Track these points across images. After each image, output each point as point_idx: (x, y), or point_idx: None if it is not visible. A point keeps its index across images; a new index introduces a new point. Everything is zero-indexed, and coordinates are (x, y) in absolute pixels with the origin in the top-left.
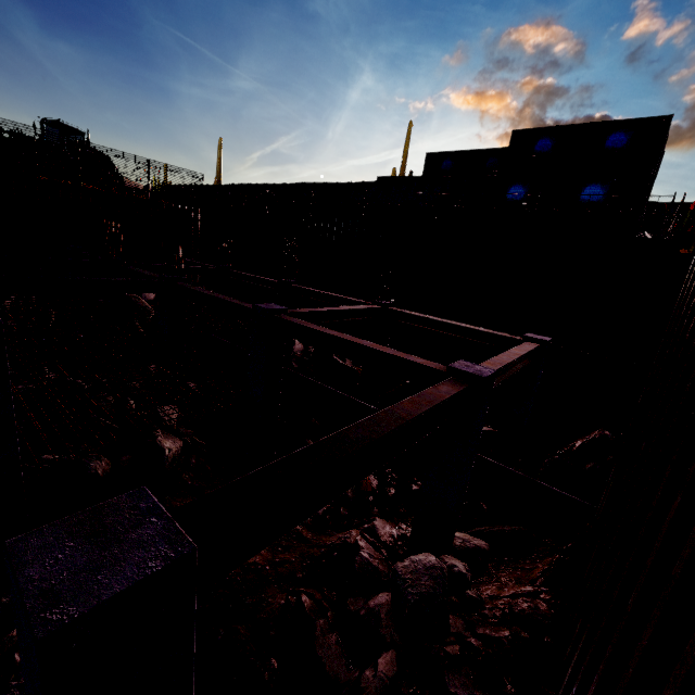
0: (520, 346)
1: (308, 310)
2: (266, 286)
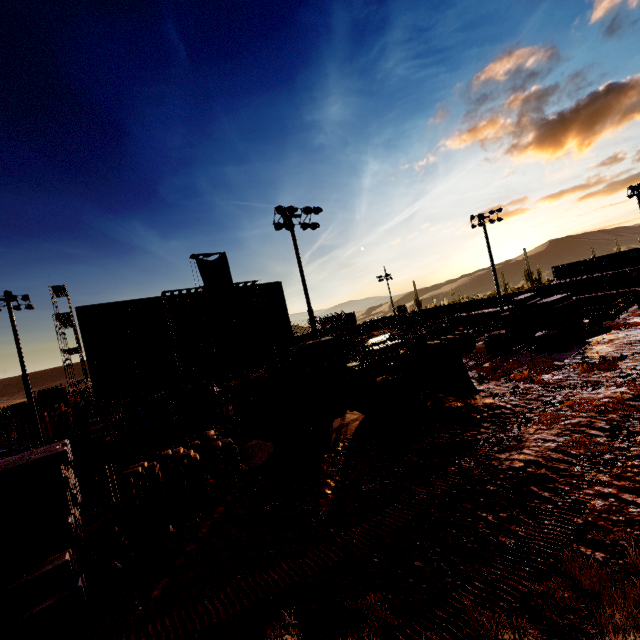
0: None
1: None
2: None
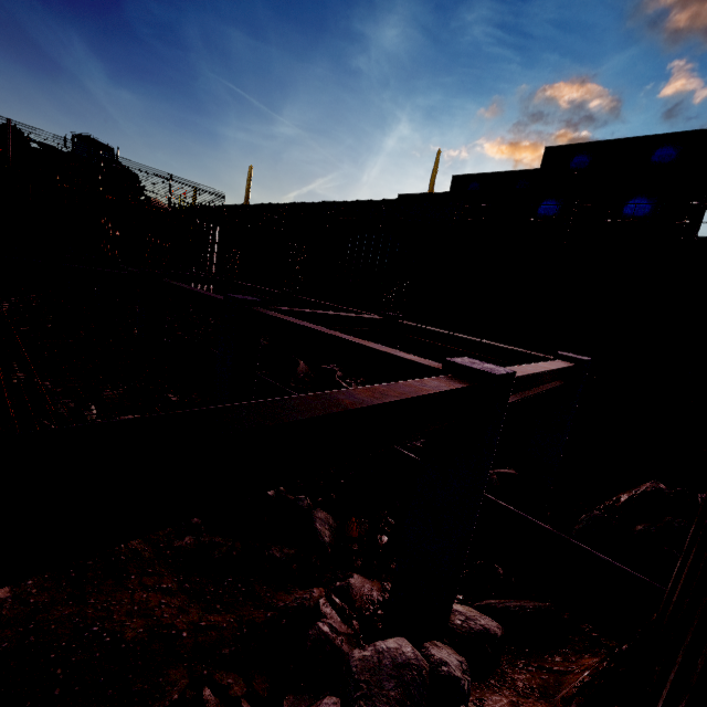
0: (551, 362)
1: (295, 309)
2: (269, 297)
